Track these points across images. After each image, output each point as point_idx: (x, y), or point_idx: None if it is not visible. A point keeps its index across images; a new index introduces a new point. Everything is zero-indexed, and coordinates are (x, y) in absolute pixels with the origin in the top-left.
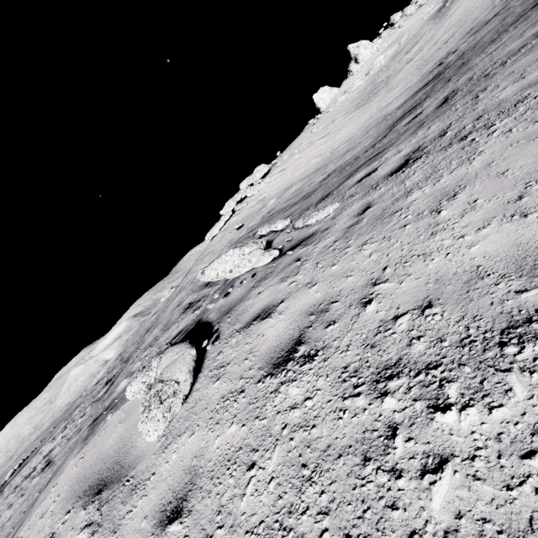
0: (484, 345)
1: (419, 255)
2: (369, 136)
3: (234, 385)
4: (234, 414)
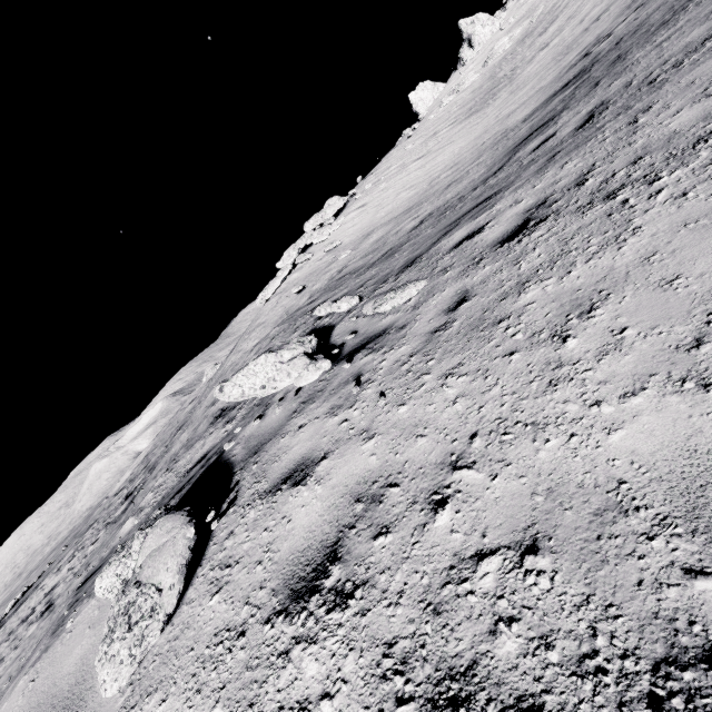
0: (621, 689)
1: (526, 423)
2: (481, 163)
3: (234, 614)
4: (224, 680)
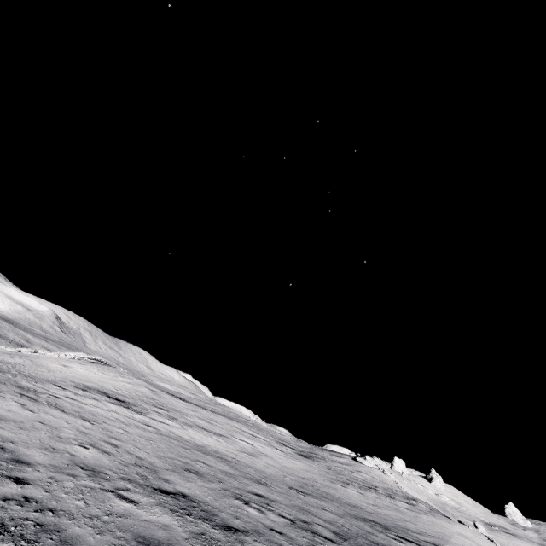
0: None
1: None
2: None
3: None
4: None
